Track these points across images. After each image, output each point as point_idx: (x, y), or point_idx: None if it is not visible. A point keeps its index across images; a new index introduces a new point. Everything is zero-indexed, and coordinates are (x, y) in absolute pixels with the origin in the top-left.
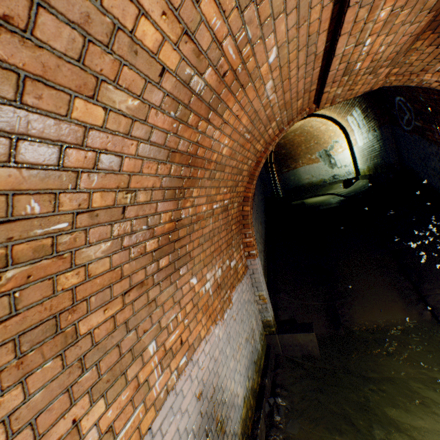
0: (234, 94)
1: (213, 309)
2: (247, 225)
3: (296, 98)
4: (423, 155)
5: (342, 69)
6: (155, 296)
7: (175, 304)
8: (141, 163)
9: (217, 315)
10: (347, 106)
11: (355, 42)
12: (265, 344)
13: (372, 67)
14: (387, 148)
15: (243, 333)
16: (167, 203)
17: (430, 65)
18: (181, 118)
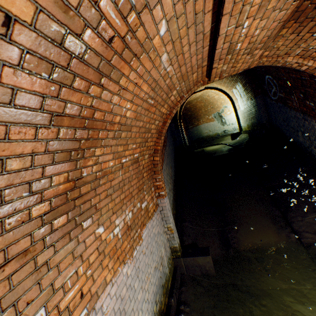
0: (128, 62)
1: (122, 251)
2: (157, 172)
3: (191, 72)
4: (286, 117)
5: (226, 48)
6: (46, 259)
7: (75, 259)
8: (5, 129)
9: (126, 255)
10: (232, 81)
11: (235, 24)
12: (173, 266)
13: (249, 48)
14: (260, 112)
15: (152, 263)
16: (59, 166)
17: (292, 50)
18: (62, 81)
